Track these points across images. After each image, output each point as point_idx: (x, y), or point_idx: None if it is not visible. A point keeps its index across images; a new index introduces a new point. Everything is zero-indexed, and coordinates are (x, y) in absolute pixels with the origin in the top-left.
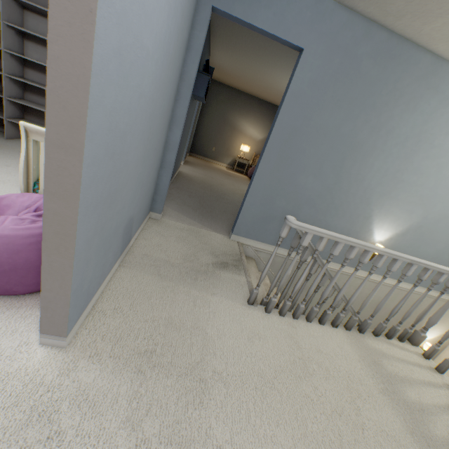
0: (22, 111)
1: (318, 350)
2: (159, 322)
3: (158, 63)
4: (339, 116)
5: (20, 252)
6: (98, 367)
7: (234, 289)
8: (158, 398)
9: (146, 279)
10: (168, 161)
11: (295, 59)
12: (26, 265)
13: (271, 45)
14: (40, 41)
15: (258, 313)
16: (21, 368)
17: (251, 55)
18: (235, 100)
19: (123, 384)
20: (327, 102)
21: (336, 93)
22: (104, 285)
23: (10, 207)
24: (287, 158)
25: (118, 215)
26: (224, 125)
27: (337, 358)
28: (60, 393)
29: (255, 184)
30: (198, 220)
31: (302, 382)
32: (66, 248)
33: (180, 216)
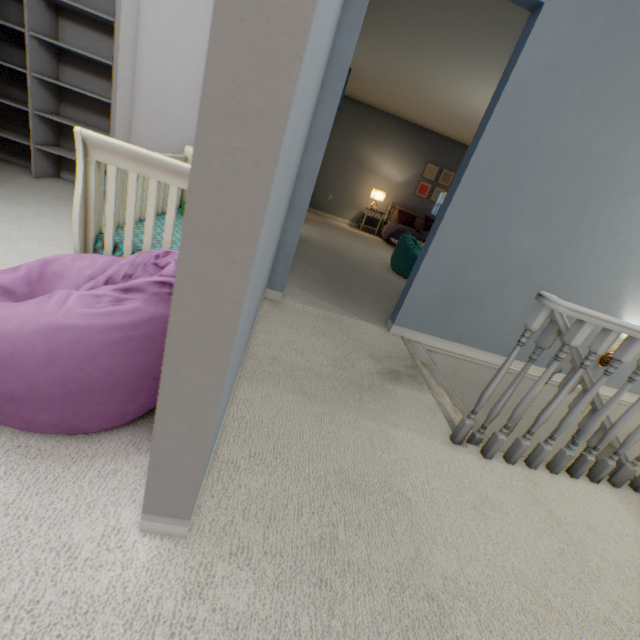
0: (56, 135)
1: (589, 526)
2: (327, 480)
3: (338, 1)
4: (590, 124)
5: (97, 357)
6: (250, 577)
7: (423, 416)
8: (368, 639)
9: (287, 401)
10: (299, 204)
11: (486, 42)
12: (107, 382)
13: (450, 17)
14: (83, 19)
15: (473, 460)
16: (114, 585)
17: (409, 39)
18: (364, 122)
19: (300, 611)
20: (572, 101)
21: (590, 84)
22: (226, 412)
23: (62, 277)
24: (495, 200)
25: (258, 291)
26: (347, 161)
27: (622, 541)
28: (195, 639)
29: (438, 244)
30: (335, 303)
31: (589, 592)
32: (213, 354)
33: (308, 296)
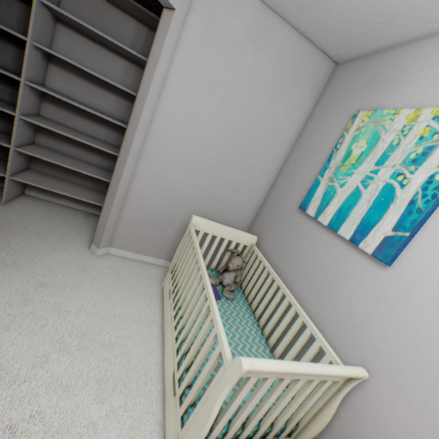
0: (28, 160)
1: None
2: None
3: None
4: None
5: None
6: None
7: None
8: None
9: None
10: None
11: None
12: None
13: None
14: (74, 68)
15: None
16: None
17: None
18: None
19: None
20: None
21: None
22: None
23: None
24: None
25: None
26: None
27: None
28: None
29: None
30: None
31: None
32: None
33: None
